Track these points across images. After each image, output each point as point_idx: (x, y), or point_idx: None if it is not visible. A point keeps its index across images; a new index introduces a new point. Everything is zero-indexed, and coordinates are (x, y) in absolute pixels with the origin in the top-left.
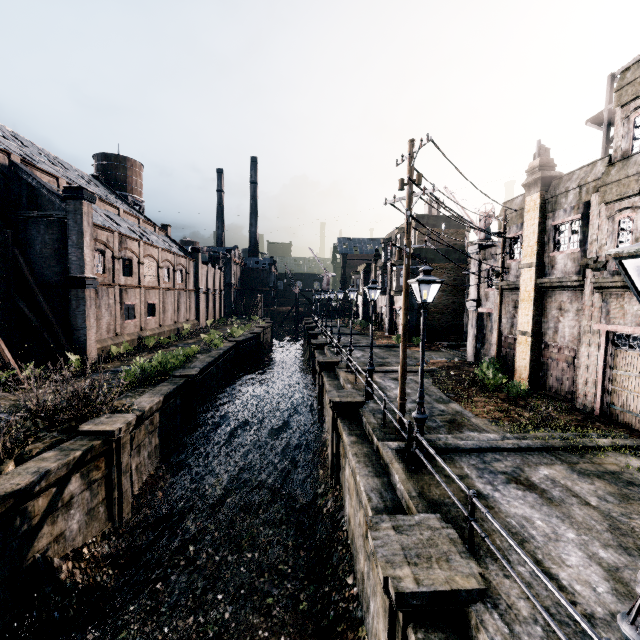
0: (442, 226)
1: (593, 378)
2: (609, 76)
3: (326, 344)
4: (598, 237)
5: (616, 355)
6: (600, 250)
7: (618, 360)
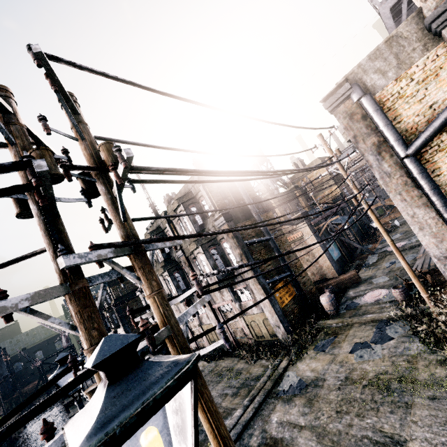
0: (121, 285)
1: (190, 335)
2: (146, 229)
3: (76, 397)
4: (165, 286)
5: (190, 324)
6: (168, 290)
7: (191, 325)
